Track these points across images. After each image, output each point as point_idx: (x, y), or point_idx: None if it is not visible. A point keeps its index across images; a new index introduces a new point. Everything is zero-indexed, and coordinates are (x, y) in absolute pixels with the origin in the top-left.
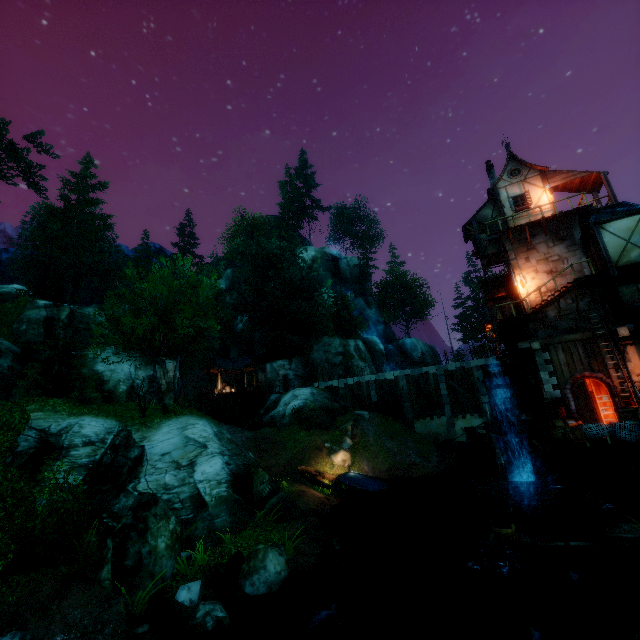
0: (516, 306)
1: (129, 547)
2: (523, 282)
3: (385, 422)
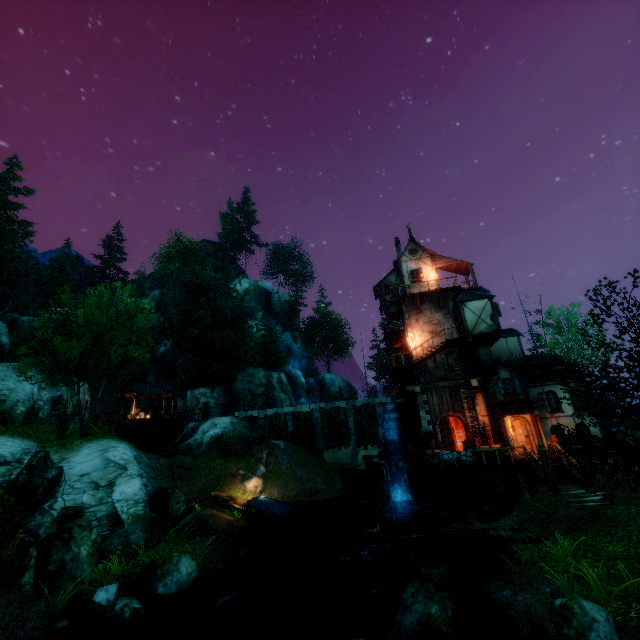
0: (408, 356)
1: (53, 554)
2: (413, 338)
3: (298, 451)
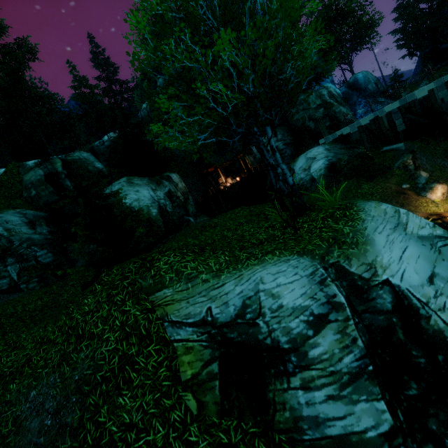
0: None
1: None
2: None
3: (427, 146)
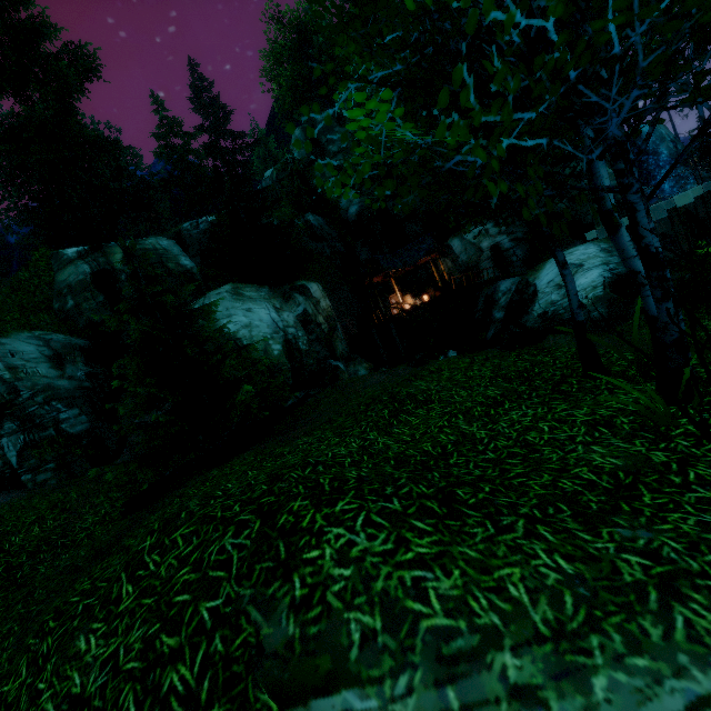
0: None
1: None
2: None
3: None
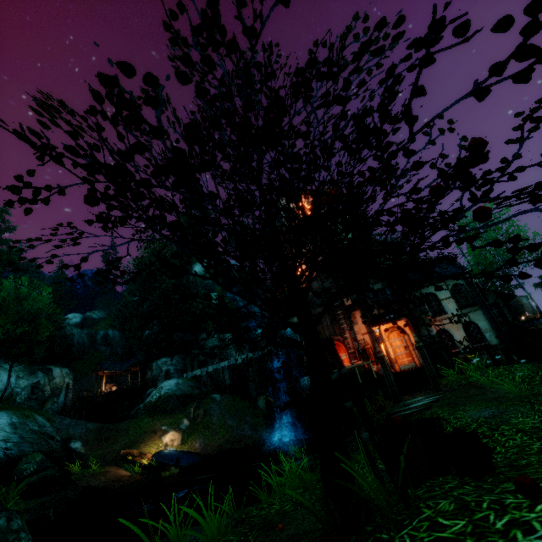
0: None
1: None
2: None
3: (233, 402)
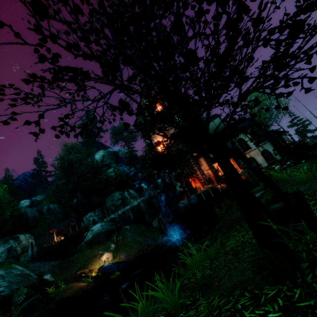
0: None
1: None
2: None
3: (138, 227)
